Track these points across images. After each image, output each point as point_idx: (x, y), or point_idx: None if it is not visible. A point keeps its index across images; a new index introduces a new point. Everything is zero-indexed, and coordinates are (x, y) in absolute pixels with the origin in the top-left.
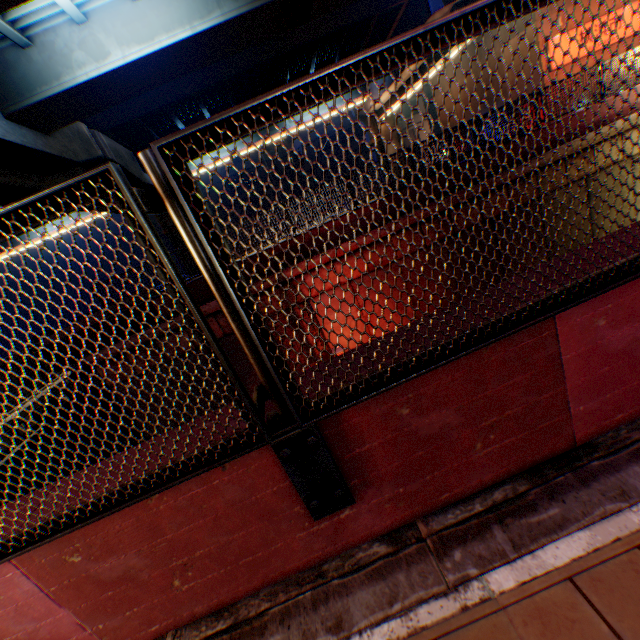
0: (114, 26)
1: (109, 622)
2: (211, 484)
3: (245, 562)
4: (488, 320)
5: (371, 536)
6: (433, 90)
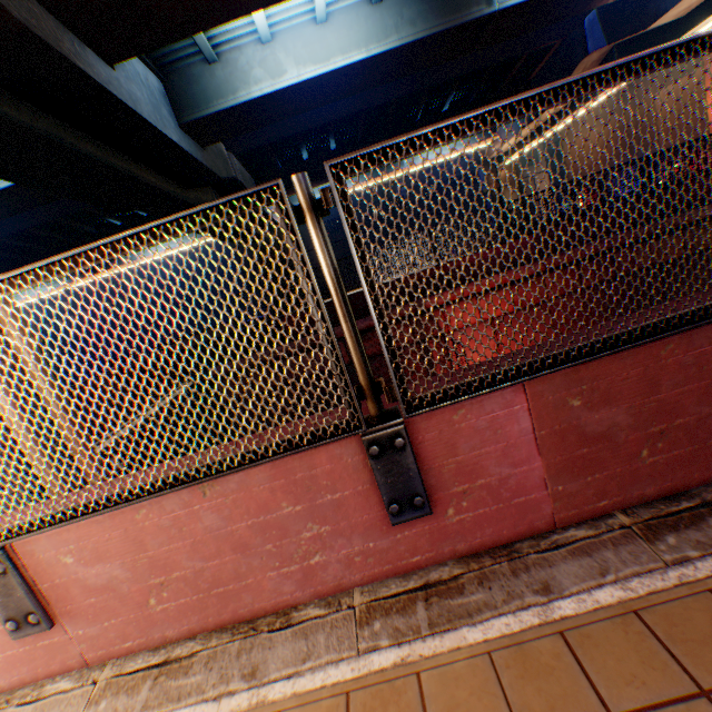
0: (294, 47)
1: (566, 486)
2: None
3: (709, 445)
4: None
5: None
6: None
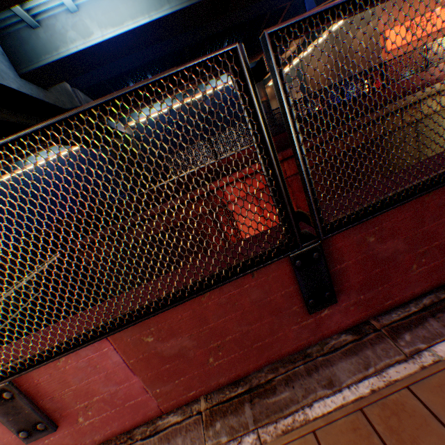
0: (96, 14)
1: (163, 388)
2: (242, 288)
3: (256, 346)
4: (444, 169)
5: (338, 330)
6: (434, 4)
